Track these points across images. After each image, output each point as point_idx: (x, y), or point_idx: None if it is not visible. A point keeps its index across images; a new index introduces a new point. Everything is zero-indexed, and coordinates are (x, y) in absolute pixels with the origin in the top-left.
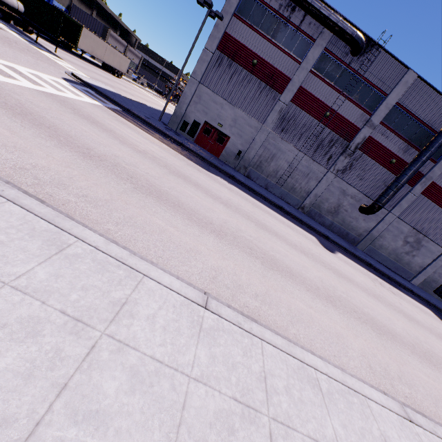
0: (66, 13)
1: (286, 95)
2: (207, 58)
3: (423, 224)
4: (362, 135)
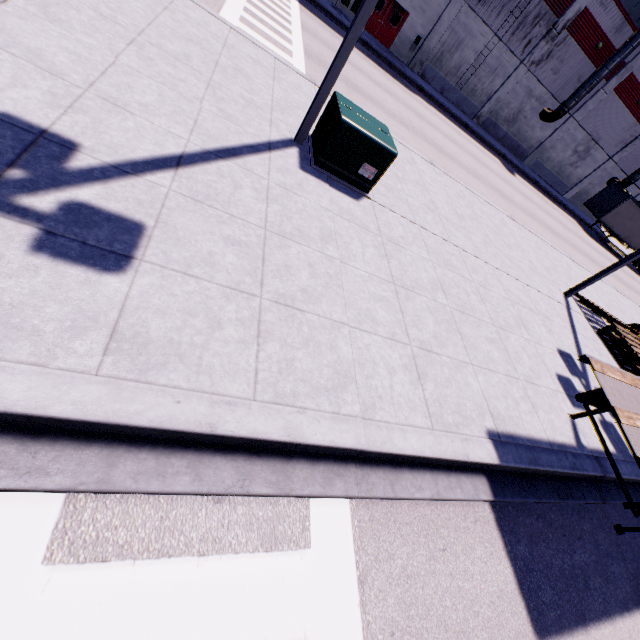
0: None
1: None
2: None
3: (600, 130)
4: (577, 7)
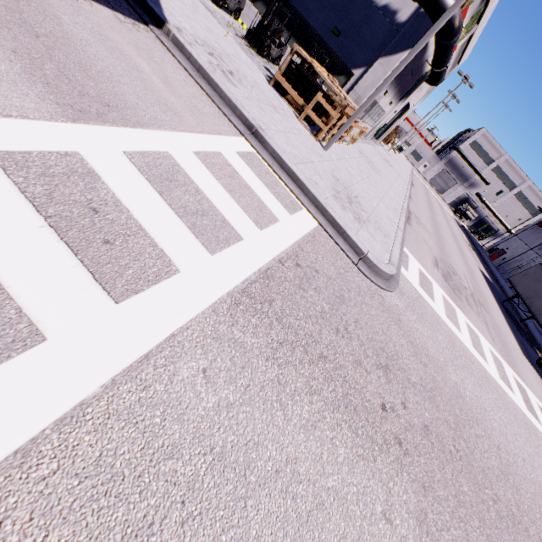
0: None
1: None
2: (527, 227)
3: None
4: None
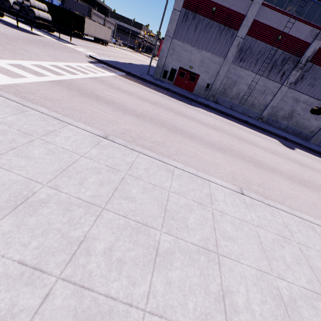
0: (68, 9)
1: (242, 31)
2: (176, 17)
3: None
4: (312, 49)
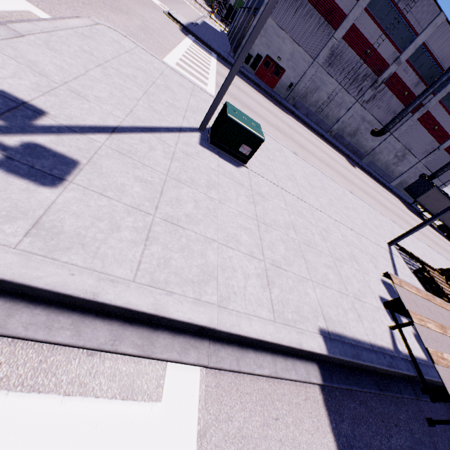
0: None
1: (339, 32)
2: None
3: (411, 143)
4: (390, 71)
